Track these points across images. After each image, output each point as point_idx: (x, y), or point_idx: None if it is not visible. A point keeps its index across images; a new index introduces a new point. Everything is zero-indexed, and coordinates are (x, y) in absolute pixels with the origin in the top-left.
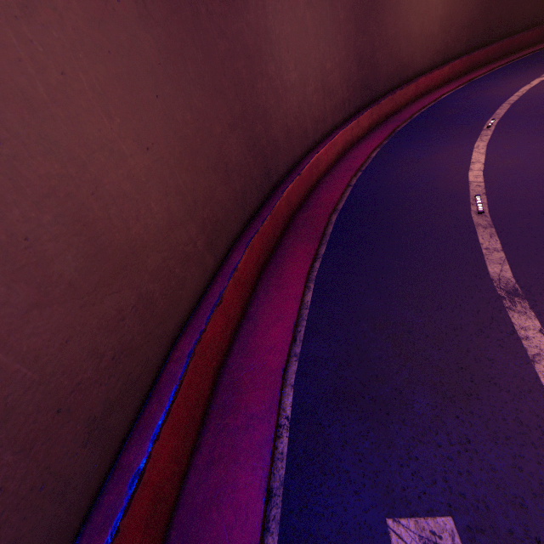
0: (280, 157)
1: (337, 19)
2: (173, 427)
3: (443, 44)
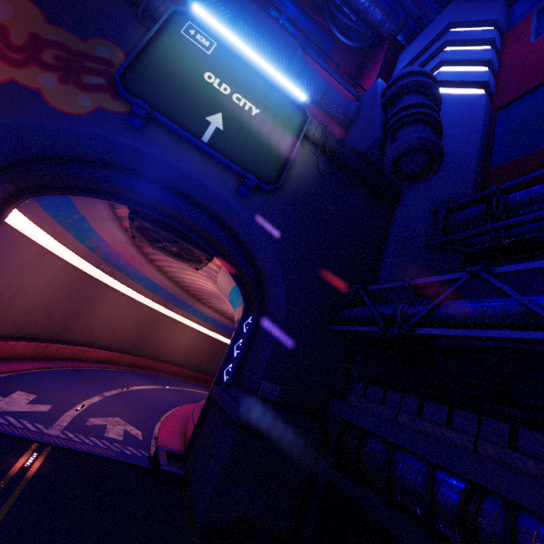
0: (71, 334)
1: (137, 314)
2: None
3: (185, 358)
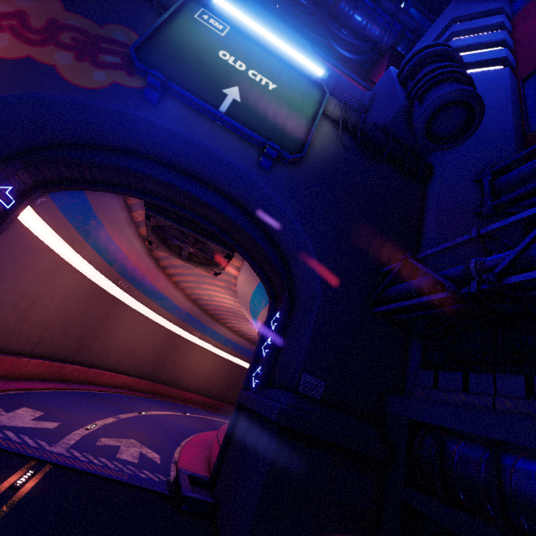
0: (88, 355)
1: (155, 336)
2: None
3: (204, 385)
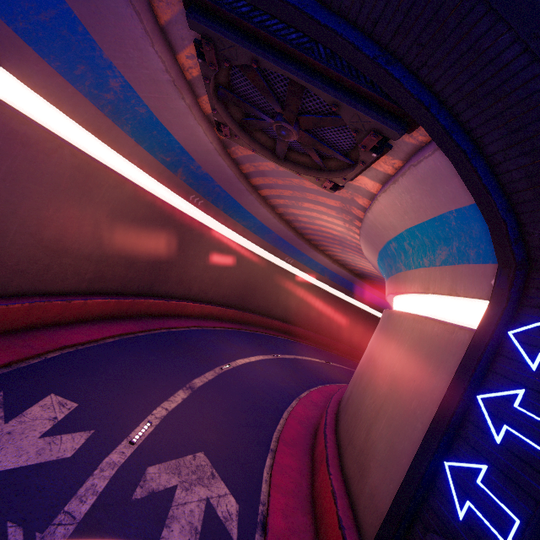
0: (165, 286)
1: (241, 262)
2: (0, 313)
3: (295, 315)
